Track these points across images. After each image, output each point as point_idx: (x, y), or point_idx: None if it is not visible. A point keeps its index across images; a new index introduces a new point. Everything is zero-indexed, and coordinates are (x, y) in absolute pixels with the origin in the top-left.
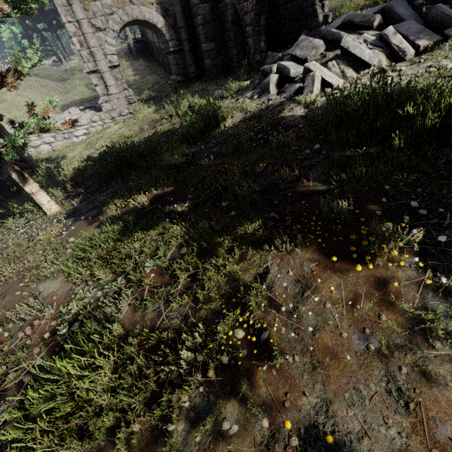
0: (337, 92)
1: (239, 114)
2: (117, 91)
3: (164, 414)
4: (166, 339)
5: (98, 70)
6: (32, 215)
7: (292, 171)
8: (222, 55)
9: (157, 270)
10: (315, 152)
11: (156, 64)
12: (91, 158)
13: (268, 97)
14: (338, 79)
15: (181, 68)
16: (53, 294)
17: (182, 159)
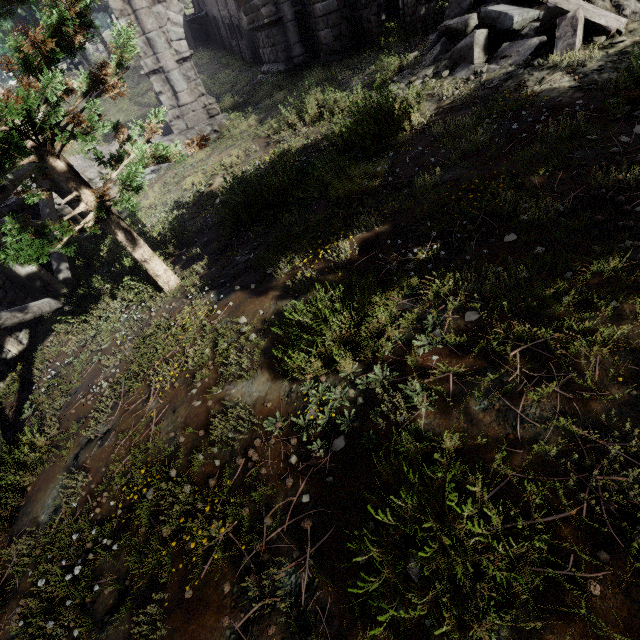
0: (625, 39)
1: (425, 104)
2: (192, 99)
3: (639, 566)
4: (549, 451)
5: (161, 69)
6: (138, 293)
7: (618, 173)
8: (347, 19)
9: (439, 350)
10: (639, 138)
11: (226, 53)
12: (183, 204)
13: (472, 69)
14: (617, 18)
15: (281, 51)
16: (262, 400)
17: (375, 183)
